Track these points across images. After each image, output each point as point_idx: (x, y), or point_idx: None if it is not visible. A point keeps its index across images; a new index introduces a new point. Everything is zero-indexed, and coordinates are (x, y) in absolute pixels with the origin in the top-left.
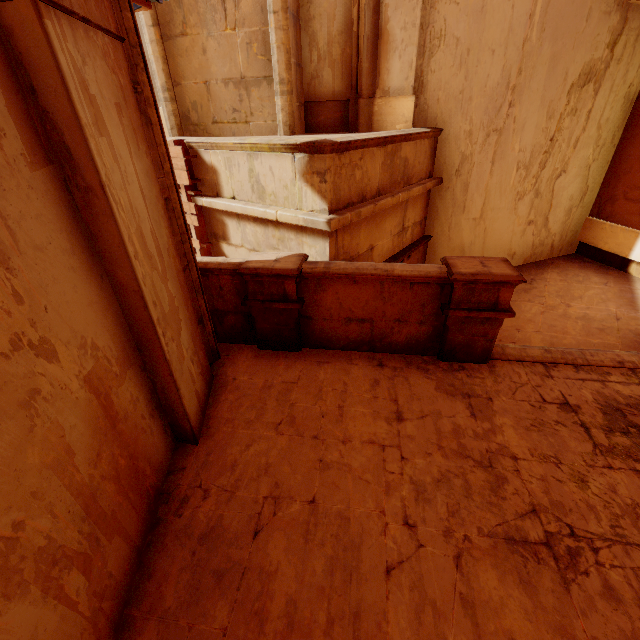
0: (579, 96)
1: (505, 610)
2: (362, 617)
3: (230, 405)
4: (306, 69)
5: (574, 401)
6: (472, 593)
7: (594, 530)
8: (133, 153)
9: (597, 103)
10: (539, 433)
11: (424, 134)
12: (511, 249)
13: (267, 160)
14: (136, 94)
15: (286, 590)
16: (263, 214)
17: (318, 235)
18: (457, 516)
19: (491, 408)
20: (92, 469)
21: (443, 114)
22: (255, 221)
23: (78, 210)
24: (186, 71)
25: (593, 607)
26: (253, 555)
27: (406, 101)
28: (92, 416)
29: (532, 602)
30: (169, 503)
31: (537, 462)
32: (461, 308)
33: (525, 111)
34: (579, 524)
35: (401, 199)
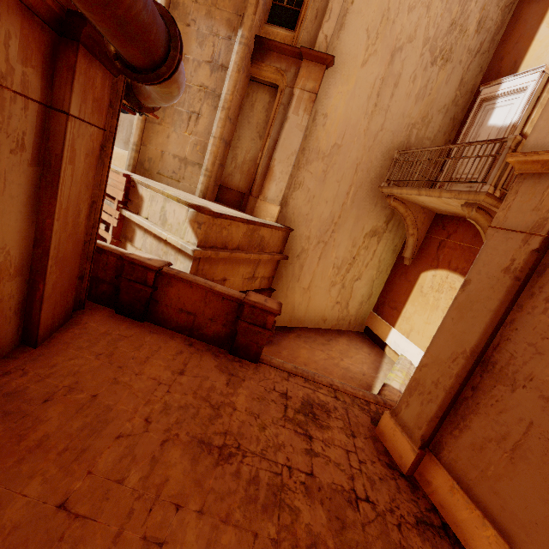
0: (370, 241)
1: (174, 467)
2: (87, 452)
3: (73, 335)
4: (226, 169)
5: (291, 394)
6: (161, 457)
7: (251, 448)
8: (84, 175)
9: (379, 248)
10: (258, 402)
11: (279, 227)
12: (324, 316)
13: (174, 205)
14: (102, 151)
15: (47, 430)
16: (160, 234)
17: (188, 257)
18: (179, 424)
19: (241, 384)
20: None
21: (295, 222)
22: (155, 237)
23: (40, 188)
24: (153, 141)
25: (223, 477)
26: (37, 410)
27: (274, 207)
28: None
29: (191, 468)
30: None
31: (246, 414)
32: (246, 321)
33: (341, 237)
34: (245, 444)
35: (253, 257)
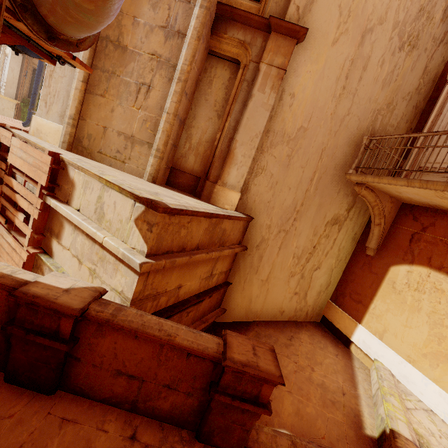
0: (331, 229)
1: None
2: None
3: None
4: (179, 150)
5: None
6: None
7: None
8: None
9: (339, 236)
10: None
11: (241, 218)
12: (282, 308)
13: (115, 196)
14: None
15: None
16: (93, 234)
17: (132, 269)
18: None
19: None
20: None
21: (256, 209)
22: (87, 235)
23: None
24: (94, 115)
25: None
26: None
27: (235, 194)
28: None
29: None
30: None
31: None
32: (227, 393)
33: (302, 226)
34: None
35: (213, 256)
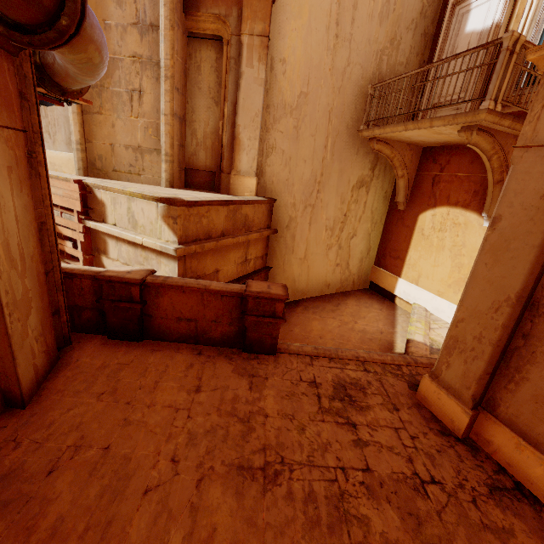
0: (358, 193)
1: (218, 511)
2: (113, 524)
3: (66, 379)
4: (188, 149)
5: (319, 380)
6: (200, 502)
7: (296, 459)
8: (15, 194)
9: (369, 198)
10: (289, 400)
11: (261, 201)
12: (327, 281)
13: (140, 204)
14: (31, 158)
15: (60, 510)
16: (133, 239)
17: (171, 258)
18: (211, 454)
19: (265, 384)
20: None
21: (276, 191)
22: (129, 243)
23: None
24: (97, 135)
25: (275, 504)
26: (42, 488)
27: (251, 180)
28: None
29: (238, 505)
30: None
31: (279, 418)
32: (253, 314)
33: (327, 196)
34: (289, 455)
35: (241, 240)
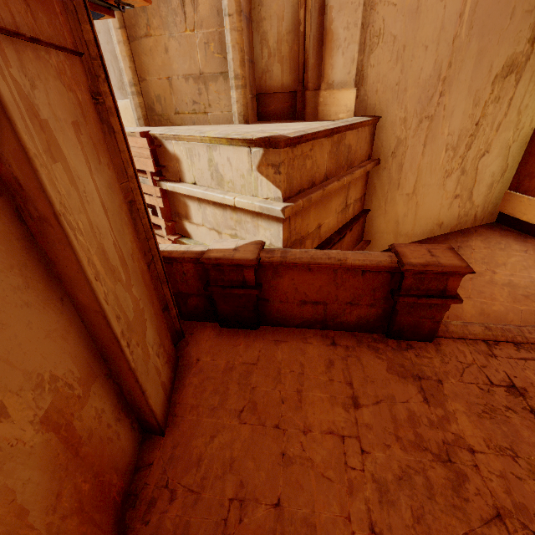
0: (502, 86)
1: None
2: None
3: (194, 390)
4: (258, 64)
5: (520, 383)
6: None
7: None
8: (93, 169)
9: (518, 91)
10: (491, 421)
11: (365, 122)
12: (439, 219)
13: (225, 152)
14: (98, 105)
15: None
16: (222, 200)
17: (273, 220)
18: (422, 522)
19: (442, 392)
20: (50, 516)
21: (381, 103)
22: (214, 204)
23: (33, 238)
24: (150, 68)
25: None
26: None
27: (348, 93)
28: (50, 457)
29: None
30: (136, 507)
31: (494, 455)
32: (410, 294)
33: (454, 100)
34: None
35: (345, 182)
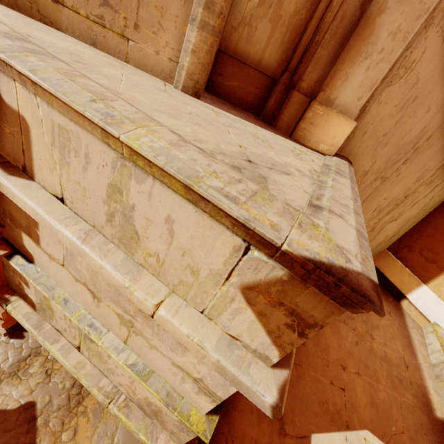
0: (441, 173)
1: None
2: None
3: None
4: (239, 3)
5: None
6: None
7: None
8: None
9: (443, 182)
10: None
11: None
12: None
13: (167, 201)
14: None
15: None
16: (122, 288)
17: None
18: None
19: None
20: None
21: (359, 148)
22: None
23: None
24: None
25: None
26: None
27: (345, 124)
28: None
29: None
30: None
31: None
32: None
33: (408, 170)
34: None
35: None
